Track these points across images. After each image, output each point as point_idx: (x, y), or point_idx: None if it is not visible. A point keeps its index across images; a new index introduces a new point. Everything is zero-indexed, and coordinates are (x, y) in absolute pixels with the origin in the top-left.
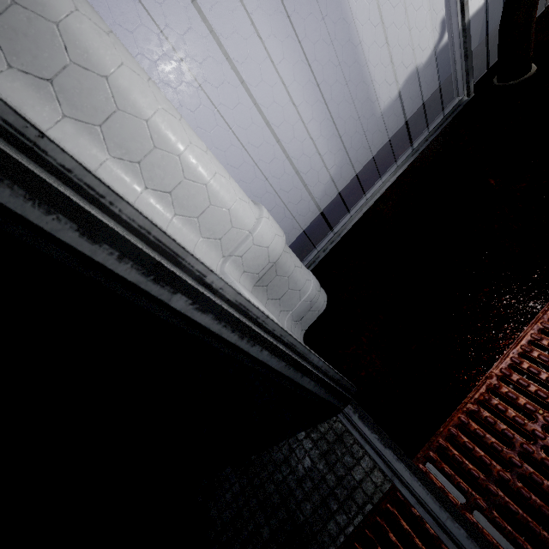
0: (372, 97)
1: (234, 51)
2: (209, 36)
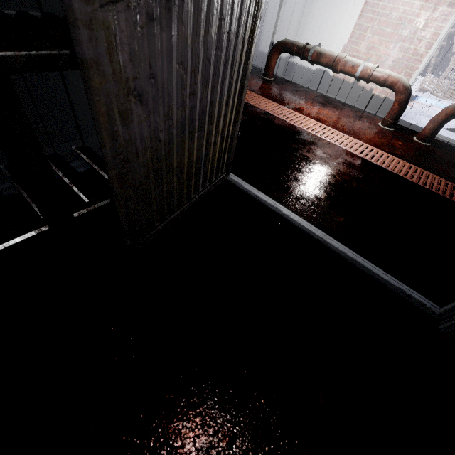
0: (259, 40)
1: None
2: None
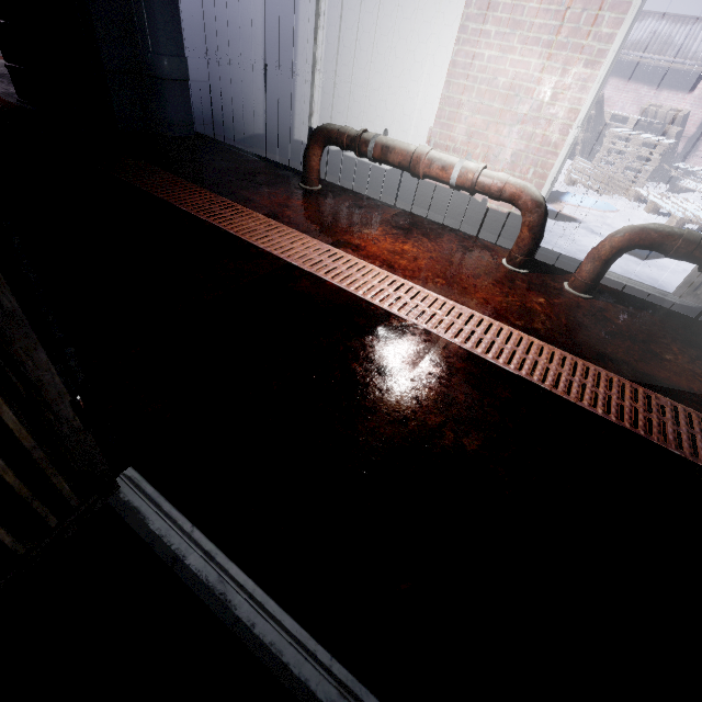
0: (295, 124)
1: (244, 18)
2: (238, 1)
